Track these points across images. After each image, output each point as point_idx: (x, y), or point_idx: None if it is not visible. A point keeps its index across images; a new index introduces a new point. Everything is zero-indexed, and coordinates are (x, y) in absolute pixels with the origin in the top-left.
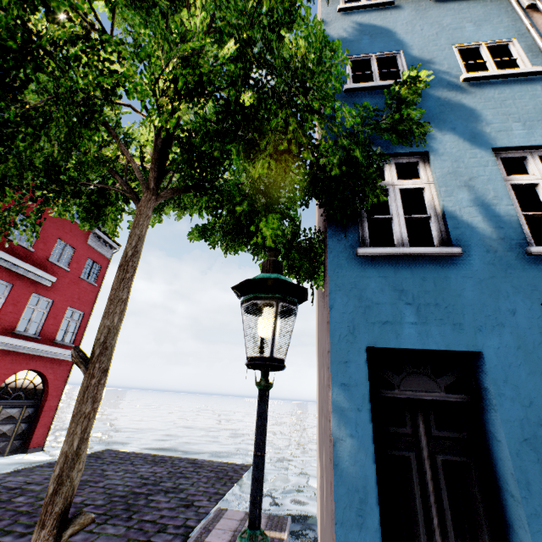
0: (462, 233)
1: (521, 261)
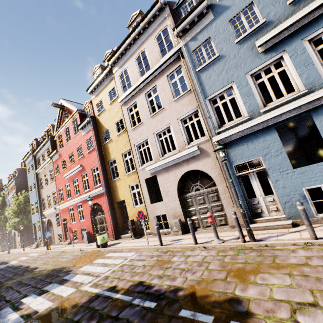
0: None
1: None
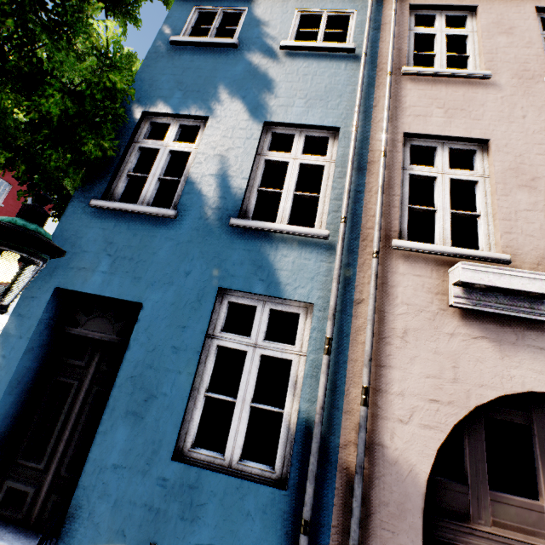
0: (191, 198)
1: (222, 230)
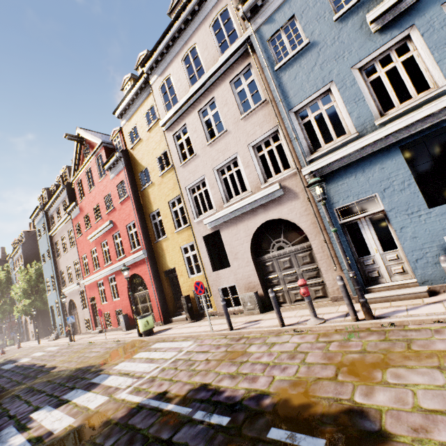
0: None
1: None
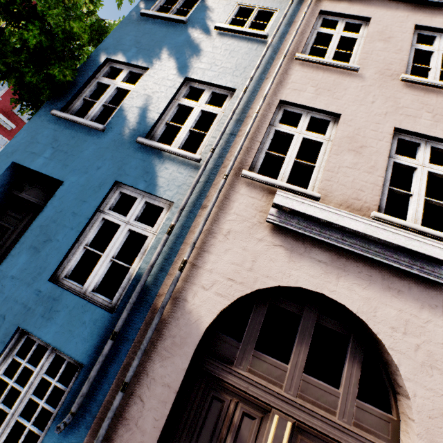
0: (118, 120)
1: (131, 144)
